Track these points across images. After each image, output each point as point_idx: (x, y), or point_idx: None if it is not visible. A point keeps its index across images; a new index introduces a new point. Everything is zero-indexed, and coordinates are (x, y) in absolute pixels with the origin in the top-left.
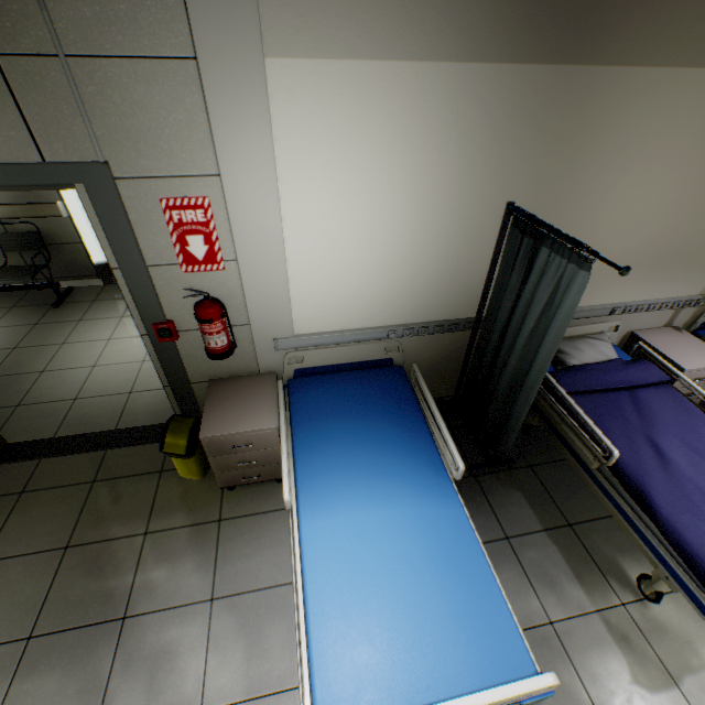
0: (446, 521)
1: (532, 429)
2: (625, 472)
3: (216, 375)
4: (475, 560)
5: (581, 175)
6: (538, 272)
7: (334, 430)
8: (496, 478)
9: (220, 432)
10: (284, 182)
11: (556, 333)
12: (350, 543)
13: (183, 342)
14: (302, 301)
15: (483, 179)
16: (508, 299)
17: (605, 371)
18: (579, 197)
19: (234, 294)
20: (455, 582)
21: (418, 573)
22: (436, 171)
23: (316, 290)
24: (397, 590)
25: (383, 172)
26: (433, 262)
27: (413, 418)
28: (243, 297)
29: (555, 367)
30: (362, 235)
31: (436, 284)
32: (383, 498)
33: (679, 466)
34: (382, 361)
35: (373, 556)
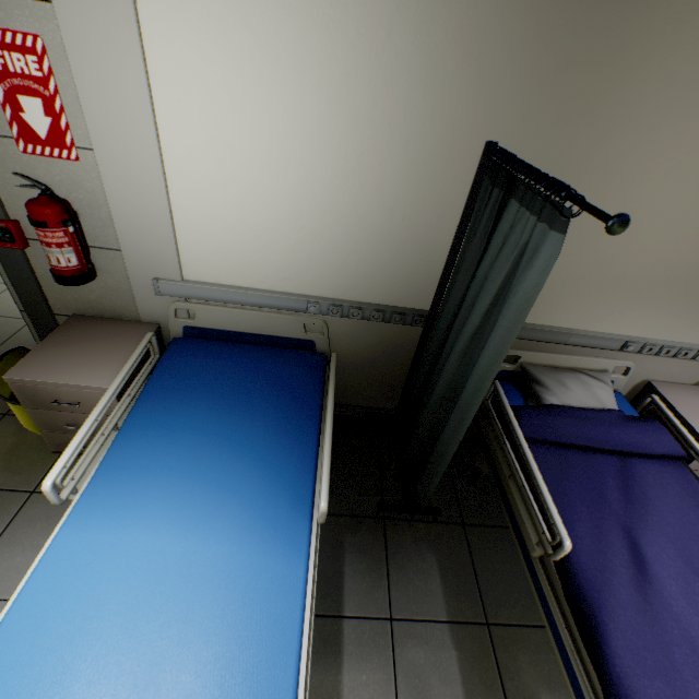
0: (269, 583)
1: (484, 475)
2: (575, 577)
3: (86, 310)
4: (278, 662)
5: (608, 123)
6: (500, 241)
7: (190, 411)
8: (410, 529)
9: (34, 377)
10: (152, 35)
11: (503, 336)
12: (108, 580)
13: (37, 255)
14: (191, 233)
15: (454, 96)
16: (460, 282)
17: (592, 422)
18: (601, 160)
19: (96, 202)
20: (225, 694)
21: (176, 660)
22: (383, 66)
23: (210, 221)
24: (125, 683)
25: (302, 51)
26: (375, 216)
27: (304, 421)
28: (110, 210)
29: (526, 401)
30: (272, 150)
31: (379, 251)
32: (200, 522)
33: (665, 591)
34: (301, 342)
35: (127, 611)
